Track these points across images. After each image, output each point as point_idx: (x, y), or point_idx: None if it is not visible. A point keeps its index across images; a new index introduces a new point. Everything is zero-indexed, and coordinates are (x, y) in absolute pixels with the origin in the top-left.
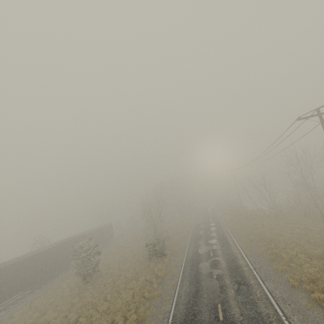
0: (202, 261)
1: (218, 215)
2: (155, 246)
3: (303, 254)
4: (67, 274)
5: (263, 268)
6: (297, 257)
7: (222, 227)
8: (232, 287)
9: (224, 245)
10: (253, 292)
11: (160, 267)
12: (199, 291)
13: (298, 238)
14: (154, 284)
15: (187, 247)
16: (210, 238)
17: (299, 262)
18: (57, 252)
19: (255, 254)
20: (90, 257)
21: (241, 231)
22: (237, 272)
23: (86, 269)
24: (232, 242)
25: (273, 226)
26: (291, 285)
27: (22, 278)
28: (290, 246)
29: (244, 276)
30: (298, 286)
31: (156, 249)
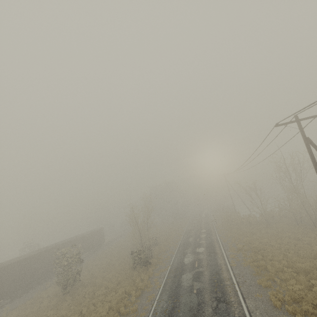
0: (186, 273)
1: (210, 221)
2: (140, 254)
3: (290, 268)
4: (51, 281)
5: (247, 282)
6: (284, 271)
7: (212, 233)
8: (210, 305)
9: (210, 255)
10: (232, 311)
11: (142, 277)
12: (175, 308)
13: (287, 249)
14: (132, 298)
15: (174, 256)
16: (199, 246)
17: (285, 277)
18: (41, 258)
19: (240, 266)
20: (71, 266)
21: (231, 239)
22: (219, 286)
23: (67, 278)
24: (219, 251)
25: (263, 234)
26: (273, 305)
27: (0, 286)
28: (277, 258)
29: (225, 291)
30: (281, 306)
31: (141, 257)
